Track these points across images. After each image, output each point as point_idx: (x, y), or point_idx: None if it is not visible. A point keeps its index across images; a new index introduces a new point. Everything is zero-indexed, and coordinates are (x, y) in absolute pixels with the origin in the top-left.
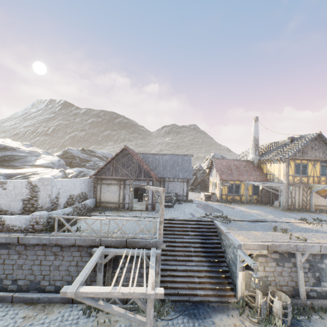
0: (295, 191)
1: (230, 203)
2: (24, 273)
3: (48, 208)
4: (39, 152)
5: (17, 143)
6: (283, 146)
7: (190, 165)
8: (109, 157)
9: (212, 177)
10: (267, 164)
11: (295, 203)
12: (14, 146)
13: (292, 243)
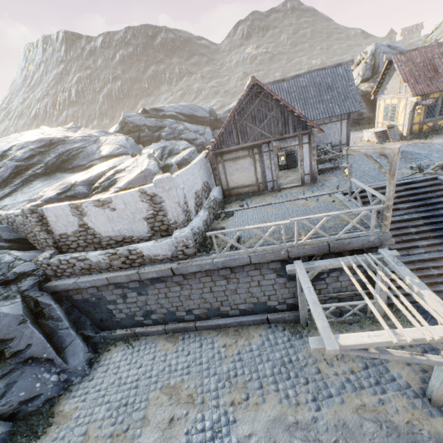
0: None
1: (428, 136)
2: (196, 302)
3: (184, 222)
4: (94, 135)
5: (59, 130)
6: None
7: (352, 83)
8: (185, 111)
9: (387, 95)
10: None
11: None
12: (60, 137)
13: None
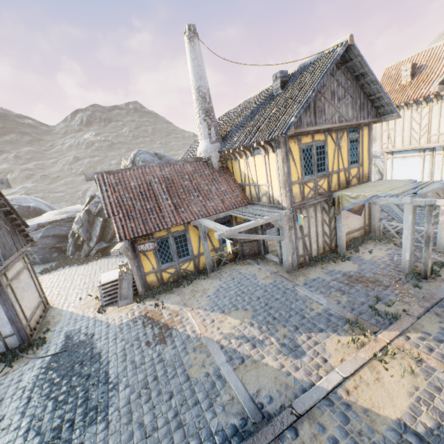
0: (309, 220)
1: (172, 288)
2: None
3: None
4: None
5: None
6: (267, 103)
7: None
8: None
9: None
10: (240, 160)
11: (311, 246)
12: None
13: None
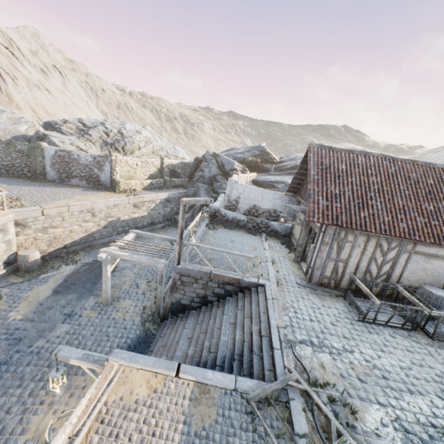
0: None
1: None
2: None
3: (225, 206)
4: None
5: None
6: None
7: None
8: None
9: None
10: None
11: None
12: None
13: None
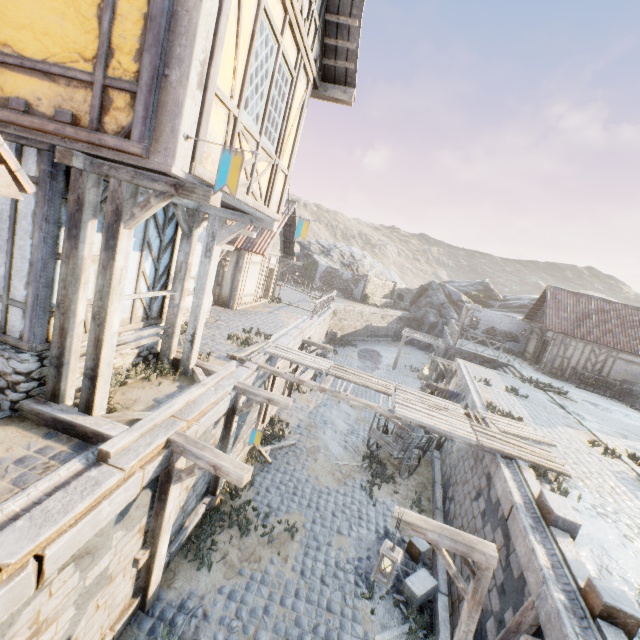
0: None
1: None
2: None
3: (466, 325)
4: None
5: None
6: None
7: None
8: None
9: None
10: None
11: None
12: None
13: (462, 369)
